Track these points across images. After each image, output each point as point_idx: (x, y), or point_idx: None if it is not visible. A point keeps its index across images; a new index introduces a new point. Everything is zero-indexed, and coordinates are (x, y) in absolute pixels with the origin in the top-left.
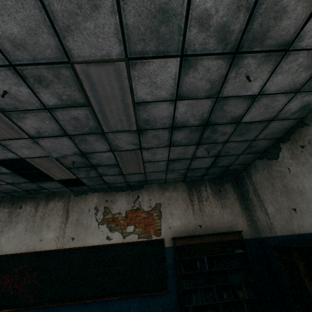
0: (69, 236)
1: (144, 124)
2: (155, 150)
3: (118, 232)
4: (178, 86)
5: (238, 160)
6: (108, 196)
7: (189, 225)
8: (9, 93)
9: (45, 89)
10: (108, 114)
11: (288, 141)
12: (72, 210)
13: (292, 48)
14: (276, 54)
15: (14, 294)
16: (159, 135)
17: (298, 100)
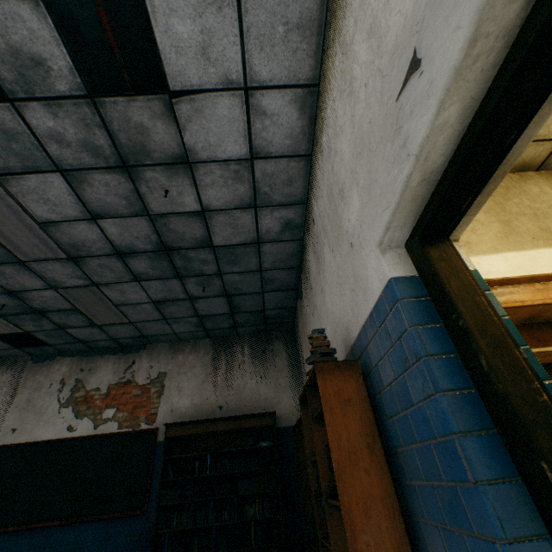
0: (9, 427)
1: (73, 250)
2: (120, 286)
3: (88, 418)
4: (83, 202)
5: (269, 302)
6: (86, 362)
7: (203, 406)
8: None
9: None
10: (13, 238)
11: (303, 271)
12: (24, 385)
13: (193, 160)
14: (180, 167)
15: None
16: (108, 265)
17: (269, 217)
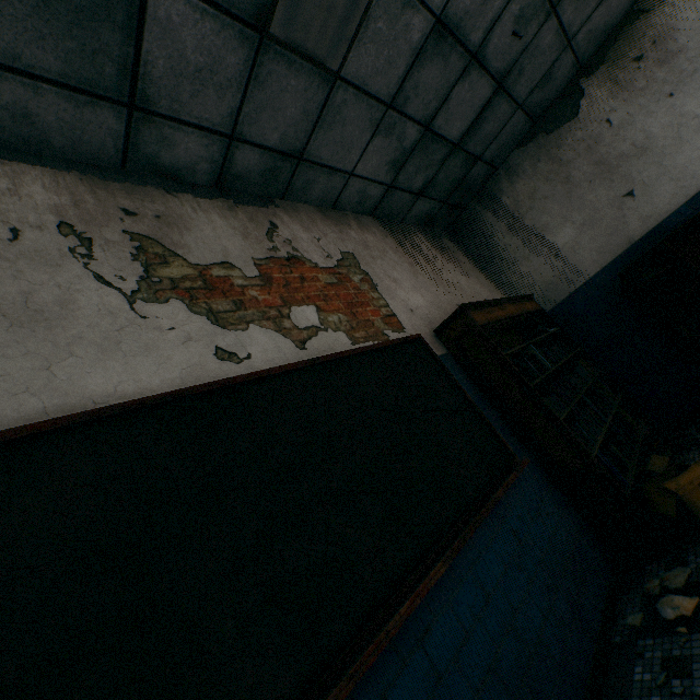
0: None
1: None
2: None
3: (262, 329)
4: None
5: (500, 139)
6: (128, 195)
7: (443, 305)
8: None
9: None
10: None
11: (602, 66)
12: None
13: None
14: None
15: None
16: None
17: None
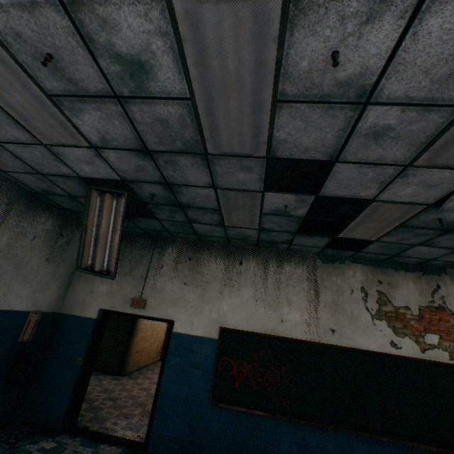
0: (325, 326)
1: None
2: None
3: (409, 339)
4: None
5: None
6: (381, 274)
7: None
8: None
9: None
10: None
11: None
12: (323, 285)
13: None
14: None
15: (259, 390)
16: None
17: None
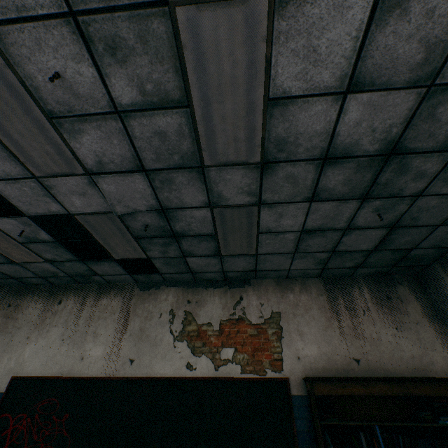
0: (126, 356)
1: (275, 149)
2: (283, 208)
3: (206, 357)
4: (359, 56)
5: (431, 238)
6: (191, 293)
7: (335, 357)
8: (63, 78)
9: (120, 68)
10: (216, 126)
11: None
12: (135, 313)
13: None
14: None
15: None
16: (296, 176)
17: None
